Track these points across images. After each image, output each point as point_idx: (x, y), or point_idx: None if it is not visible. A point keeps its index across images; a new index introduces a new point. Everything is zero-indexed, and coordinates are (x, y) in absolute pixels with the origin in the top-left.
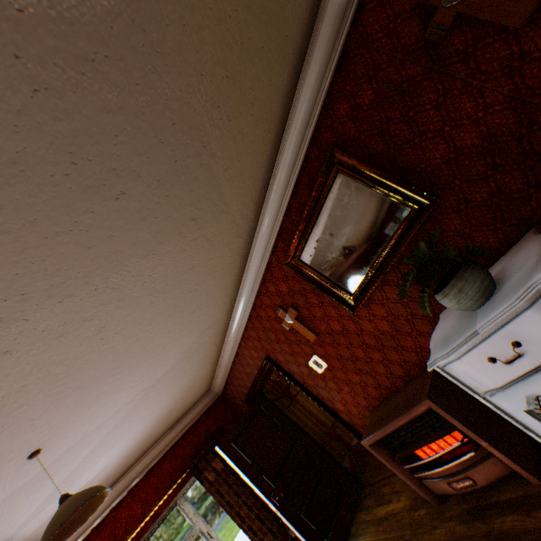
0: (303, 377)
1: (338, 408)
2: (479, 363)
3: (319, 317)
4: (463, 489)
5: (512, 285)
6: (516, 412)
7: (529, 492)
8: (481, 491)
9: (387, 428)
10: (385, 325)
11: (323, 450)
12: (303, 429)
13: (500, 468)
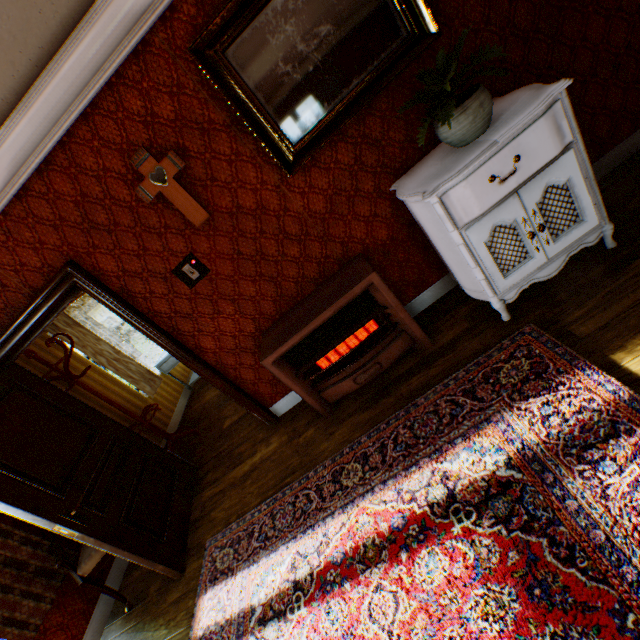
0: (151, 301)
1: (205, 347)
2: (481, 184)
3: (225, 182)
4: (368, 379)
5: (518, 108)
6: (477, 246)
7: (426, 355)
8: (379, 378)
9: (310, 328)
10: (321, 203)
11: (143, 437)
12: (107, 415)
13: (406, 344)
